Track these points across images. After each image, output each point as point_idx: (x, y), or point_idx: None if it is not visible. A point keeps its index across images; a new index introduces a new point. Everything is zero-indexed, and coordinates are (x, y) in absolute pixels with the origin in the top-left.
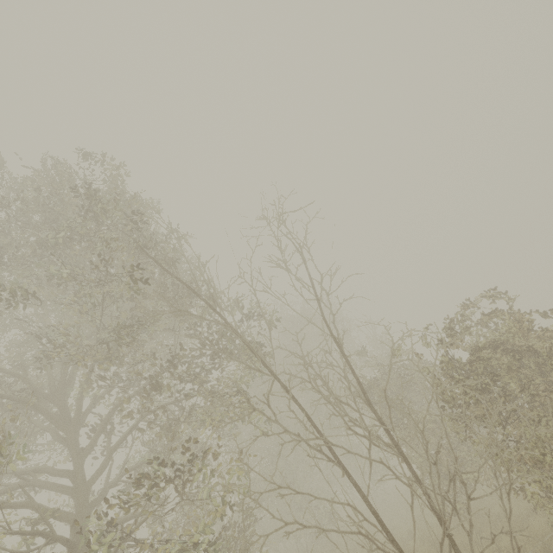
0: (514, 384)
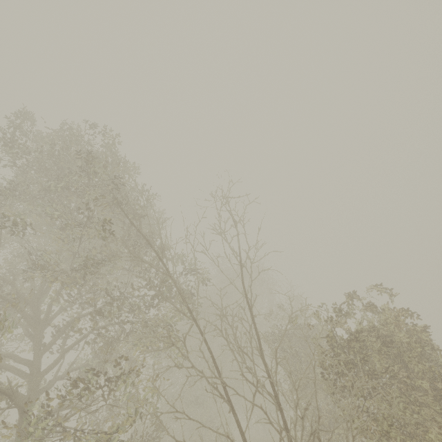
0: (379, 365)
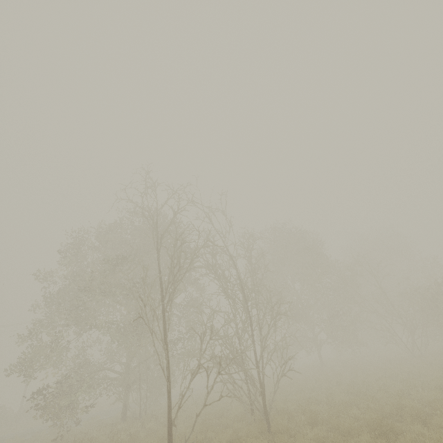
0: None
